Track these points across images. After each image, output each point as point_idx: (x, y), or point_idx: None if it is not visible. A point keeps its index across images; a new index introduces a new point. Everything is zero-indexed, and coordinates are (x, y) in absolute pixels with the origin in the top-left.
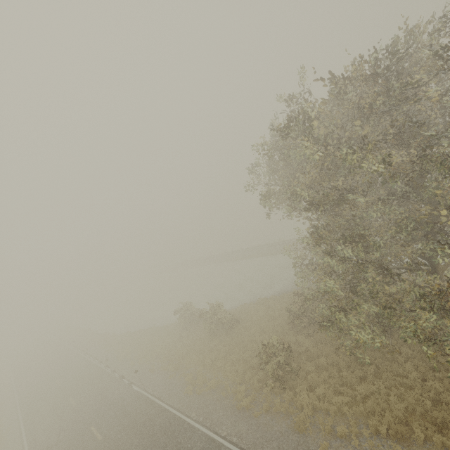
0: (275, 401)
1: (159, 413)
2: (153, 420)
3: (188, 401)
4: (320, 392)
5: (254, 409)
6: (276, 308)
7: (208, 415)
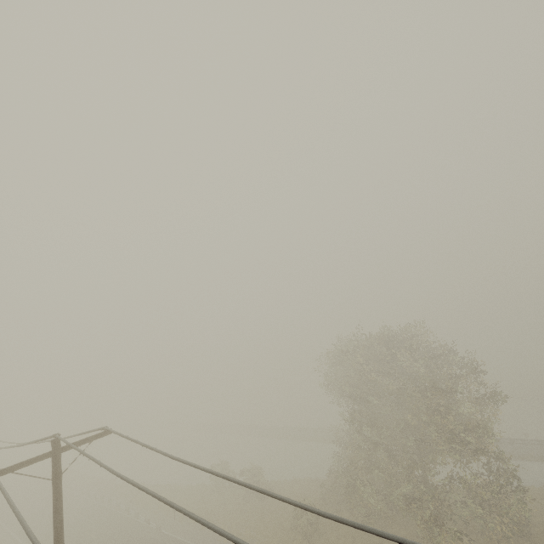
0: None
1: None
2: None
3: None
4: None
5: None
6: (309, 489)
7: None
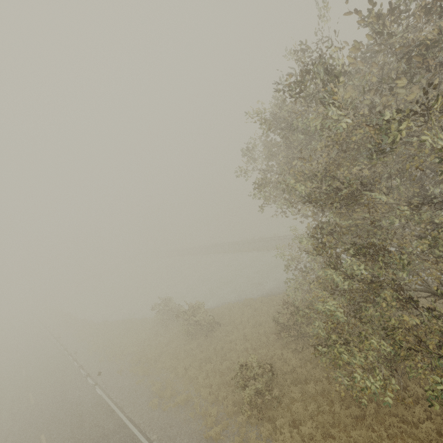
0: (250, 435)
1: (117, 429)
2: (108, 438)
3: (151, 417)
4: (305, 431)
5: (224, 441)
6: (263, 312)
7: (170, 441)
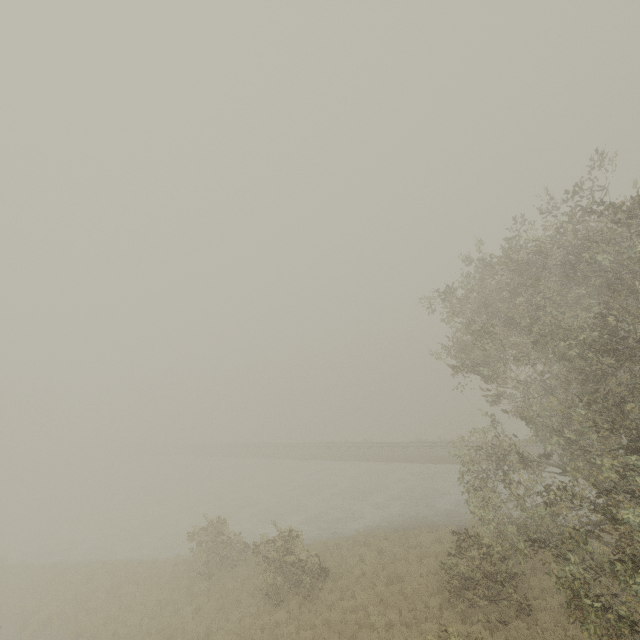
0: None
1: None
2: None
3: None
4: None
5: None
6: (396, 557)
7: None
